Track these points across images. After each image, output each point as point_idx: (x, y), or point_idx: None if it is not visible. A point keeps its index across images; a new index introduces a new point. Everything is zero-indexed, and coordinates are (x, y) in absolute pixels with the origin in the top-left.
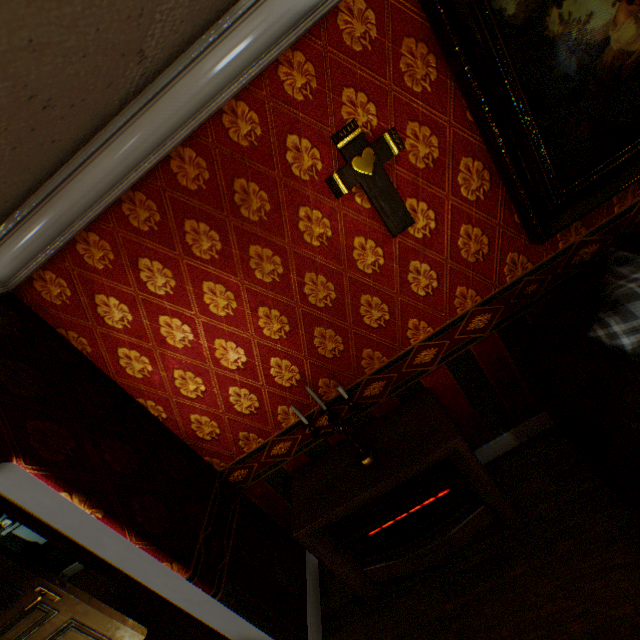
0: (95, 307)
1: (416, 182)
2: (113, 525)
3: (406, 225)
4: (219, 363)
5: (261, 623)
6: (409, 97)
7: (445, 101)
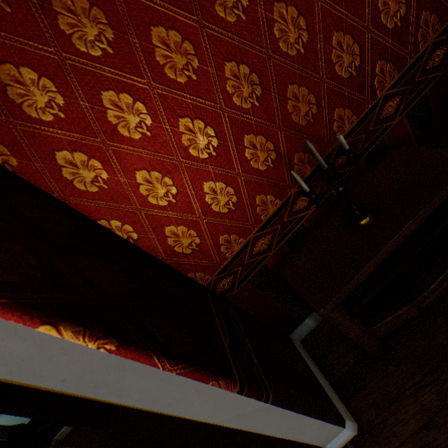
0: (2, 89)
1: None
2: (134, 356)
3: None
4: (187, 153)
5: (309, 411)
6: None
7: None
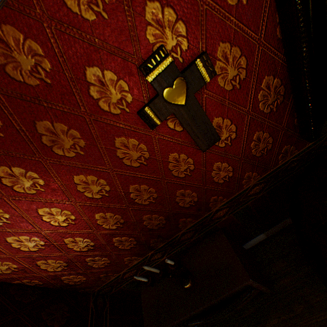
0: None
1: (223, 103)
2: None
3: (213, 141)
4: (72, 250)
5: None
6: (223, 12)
7: (259, 16)
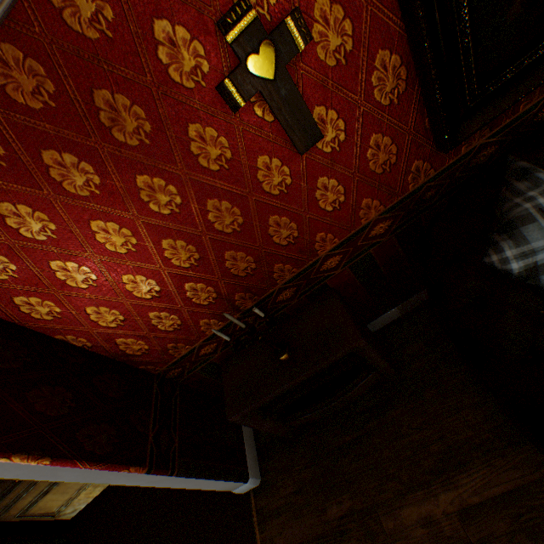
0: None
1: (325, 85)
2: (64, 464)
3: (314, 140)
4: (132, 296)
5: (212, 476)
6: None
7: None
